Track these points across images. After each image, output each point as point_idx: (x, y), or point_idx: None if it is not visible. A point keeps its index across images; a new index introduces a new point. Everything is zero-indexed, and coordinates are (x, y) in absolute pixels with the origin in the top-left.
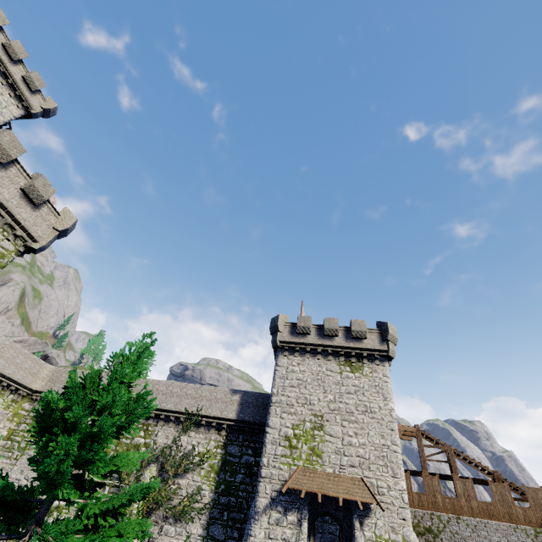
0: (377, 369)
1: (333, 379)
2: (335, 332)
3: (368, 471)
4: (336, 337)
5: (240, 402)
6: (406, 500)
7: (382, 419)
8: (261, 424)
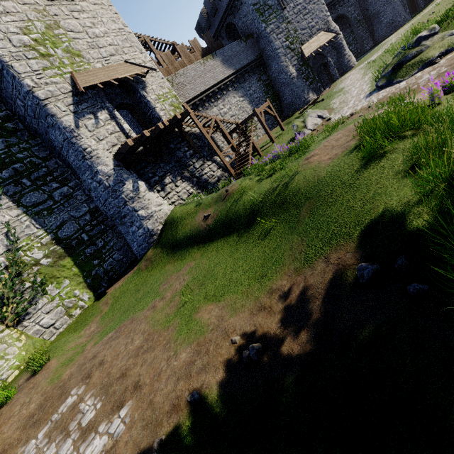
0: None
1: None
2: None
3: (125, 55)
4: None
5: None
6: (156, 66)
7: (103, 4)
8: None
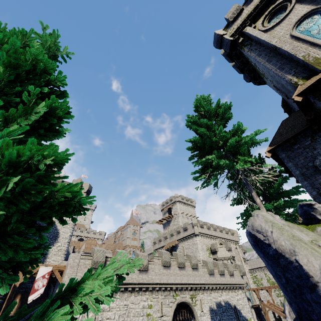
0: None
1: None
2: None
3: None
4: None
5: None
6: None
7: None
8: None
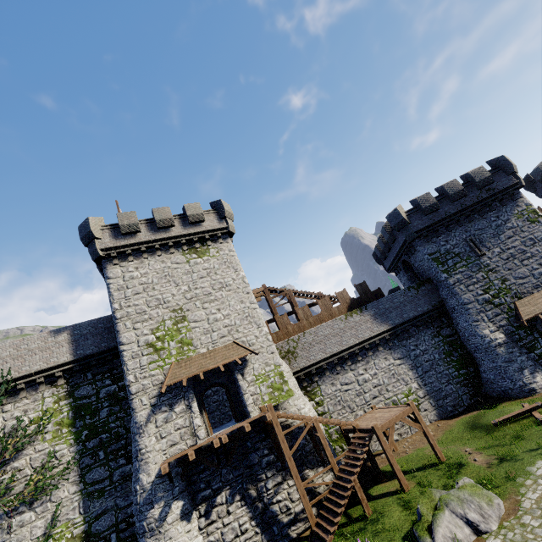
0: (222, 247)
1: (182, 271)
2: (170, 222)
3: (238, 333)
4: (173, 227)
5: (72, 339)
6: (270, 339)
7: (238, 288)
8: (111, 349)
